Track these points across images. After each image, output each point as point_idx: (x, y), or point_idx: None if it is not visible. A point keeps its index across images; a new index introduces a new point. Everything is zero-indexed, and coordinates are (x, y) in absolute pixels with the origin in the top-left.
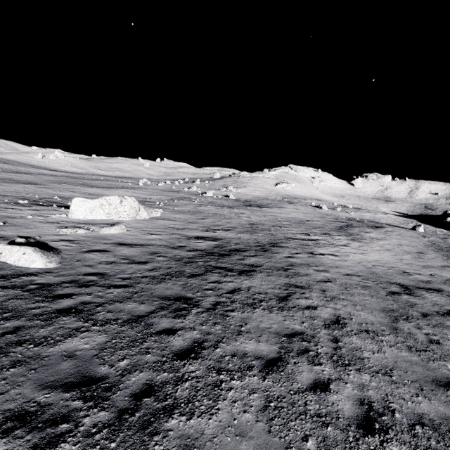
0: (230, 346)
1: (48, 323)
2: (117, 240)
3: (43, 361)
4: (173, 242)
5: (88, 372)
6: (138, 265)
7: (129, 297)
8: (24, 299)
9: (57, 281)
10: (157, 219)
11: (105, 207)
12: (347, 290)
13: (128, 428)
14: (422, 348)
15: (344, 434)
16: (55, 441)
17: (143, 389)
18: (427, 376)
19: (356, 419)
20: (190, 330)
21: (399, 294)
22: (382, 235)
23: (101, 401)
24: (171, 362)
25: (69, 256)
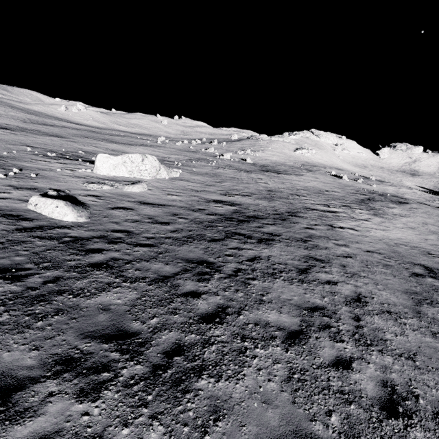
0: (252, 315)
1: (83, 275)
2: (140, 198)
3: (82, 312)
4: (193, 205)
5: (122, 326)
6: (161, 225)
7: (155, 257)
8: (61, 250)
9: (88, 236)
10: (176, 179)
11: (128, 165)
12: (368, 267)
13: (162, 383)
14: None
15: (368, 413)
16: (99, 387)
17: (173, 347)
18: None
19: (379, 400)
20: (214, 294)
21: (422, 276)
22: (406, 212)
23: (136, 355)
24: (197, 324)
25: (97, 211)
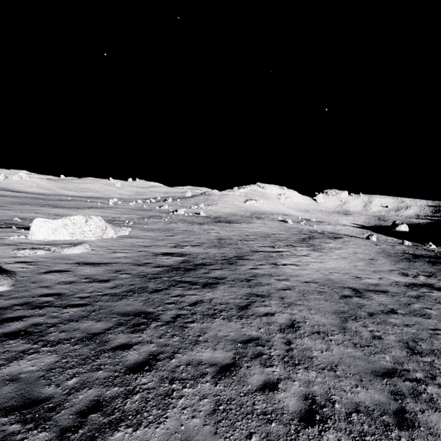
0: (185, 356)
1: None
2: (80, 259)
3: None
4: (139, 260)
5: (31, 394)
6: (100, 283)
7: (86, 316)
8: None
9: (7, 304)
10: (124, 237)
11: (69, 227)
12: (304, 296)
13: None
14: (365, 344)
15: (287, 428)
16: None
17: (90, 405)
18: (367, 368)
19: (299, 413)
20: (147, 343)
21: (350, 297)
22: (340, 245)
23: (43, 421)
24: (123, 376)
25: (24, 278)
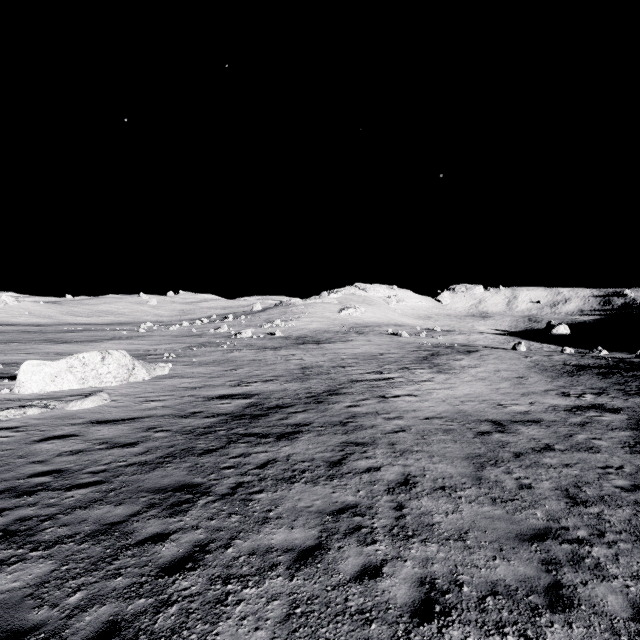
0: (248, 542)
1: None
2: (94, 416)
3: None
4: (183, 409)
5: (11, 623)
6: (123, 449)
7: (100, 499)
8: None
9: None
10: (162, 378)
11: (77, 370)
12: (424, 438)
13: None
14: (509, 497)
15: (393, 628)
16: None
17: (101, 630)
18: (510, 532)
19: (412, 605)
20: (192, 529)
21: (489, 433)
22: (475, 362)
23: None
24: (153, 581)
25: (6, 452)
